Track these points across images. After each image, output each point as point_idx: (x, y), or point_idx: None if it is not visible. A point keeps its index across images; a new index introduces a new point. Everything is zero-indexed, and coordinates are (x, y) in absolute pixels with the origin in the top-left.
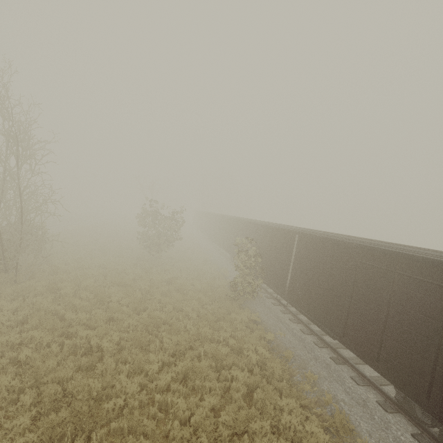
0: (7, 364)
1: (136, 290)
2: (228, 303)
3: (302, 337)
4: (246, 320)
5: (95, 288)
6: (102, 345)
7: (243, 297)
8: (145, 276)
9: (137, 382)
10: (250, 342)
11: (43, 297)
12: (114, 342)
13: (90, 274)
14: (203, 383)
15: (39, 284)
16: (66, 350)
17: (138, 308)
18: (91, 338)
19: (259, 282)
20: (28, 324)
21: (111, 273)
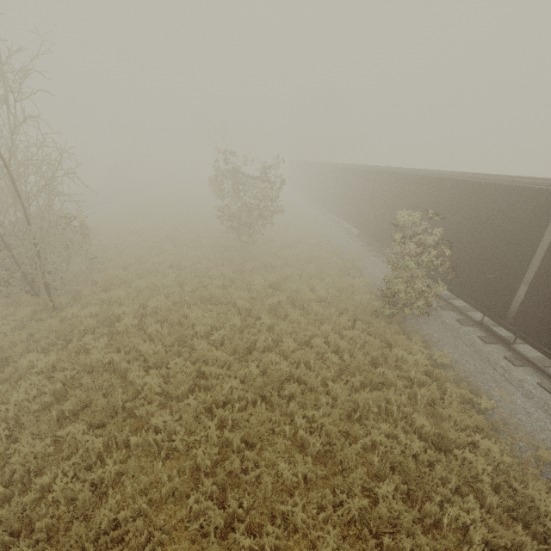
0: (41, 493)
1: (230, 307)
2: (383, 326)
3: (550, 403)
4: (425, 361)
5: (169, 311)
6: (193, 451)
7: (402, 311)
8: (238, 281)
9: (269, 545)
10: (453, 419)
11: (94, 336)
12: (212, 438)
13: (159, 284)
14: (397, 543)
15: (86, 313)
16: (133, 463)
17: (239, 348)
18: (173, 428)
19: (439, 290)
20: (69, 402)
21: (188, 278)
